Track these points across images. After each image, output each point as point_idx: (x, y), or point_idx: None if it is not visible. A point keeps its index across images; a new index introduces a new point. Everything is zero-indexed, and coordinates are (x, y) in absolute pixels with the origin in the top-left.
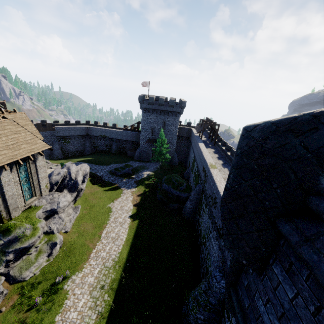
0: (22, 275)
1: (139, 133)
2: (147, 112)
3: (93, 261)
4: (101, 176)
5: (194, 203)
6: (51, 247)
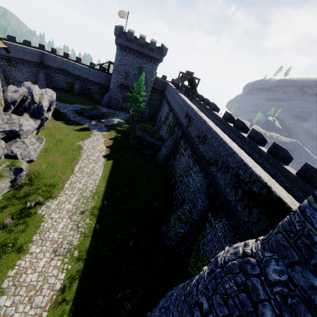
0: None
1: (109, 76)
2: (123, 50)
3: (69, 191)
4: (65, 114)
5: (169, 150)
6: (15, 172)
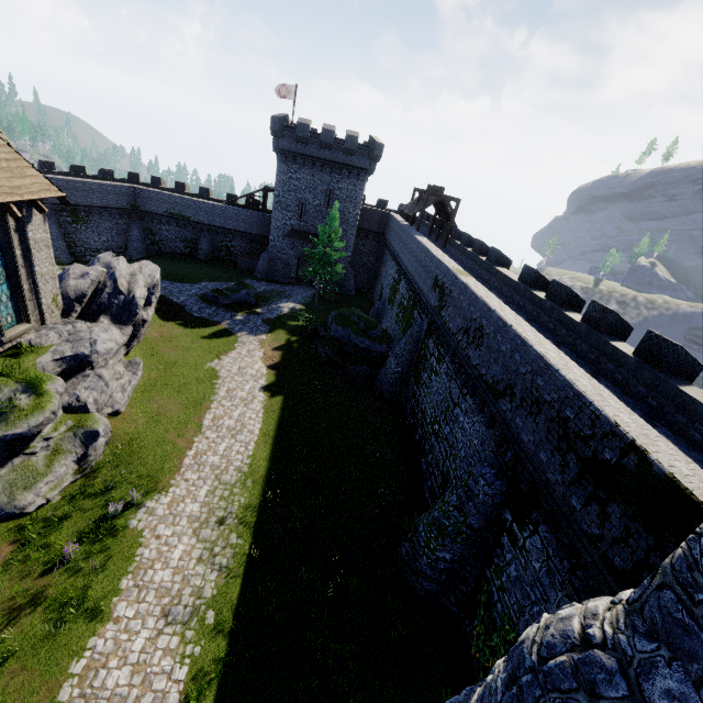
0: (15, 500)
1: (267, 216)
2: (291, 162)
3: (193, 474)
4: (182, 305)
5: (406, 362)
6: (84, 441)
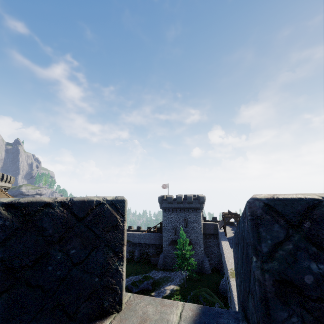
0: None
1: (162, 235)
2: (167, 211)
3: None
4: None
5: None
6: None
